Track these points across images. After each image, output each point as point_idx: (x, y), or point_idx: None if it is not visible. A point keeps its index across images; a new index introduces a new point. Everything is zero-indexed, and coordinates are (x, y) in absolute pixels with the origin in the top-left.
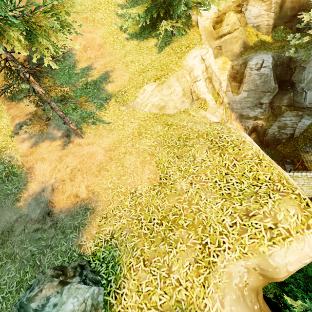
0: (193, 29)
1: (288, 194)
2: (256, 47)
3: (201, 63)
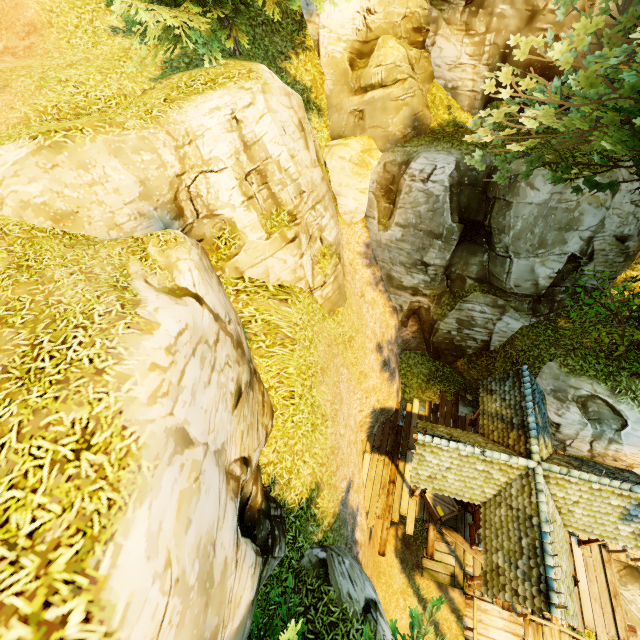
0: (307, 57)
1: (0, 623)
2: (441, 133)
3: (228, 129)
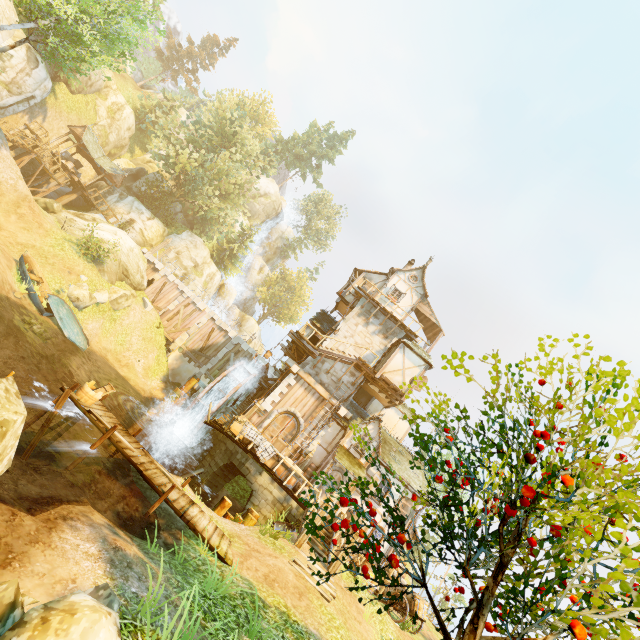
0: (141, 153)
1: None
2: None
3: (124, 102)
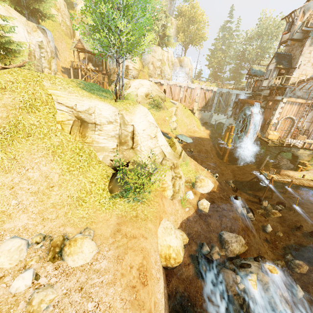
0: (74, 12)
1: None
2: None
3: None
